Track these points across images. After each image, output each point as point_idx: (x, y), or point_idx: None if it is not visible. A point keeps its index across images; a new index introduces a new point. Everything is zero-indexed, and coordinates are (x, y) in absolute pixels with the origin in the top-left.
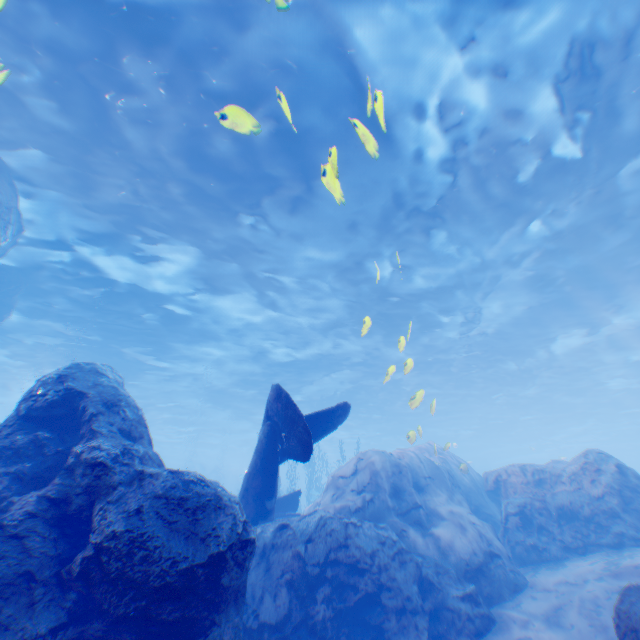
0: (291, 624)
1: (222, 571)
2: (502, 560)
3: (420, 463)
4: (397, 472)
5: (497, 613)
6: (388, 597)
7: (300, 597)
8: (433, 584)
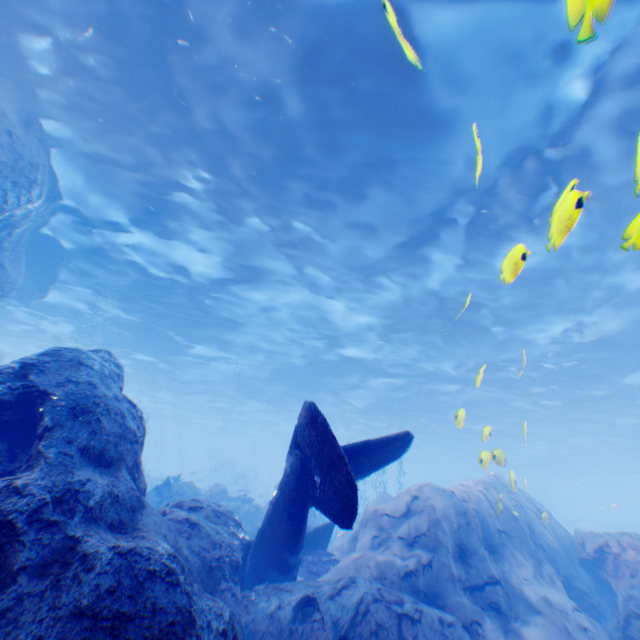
0: None
1: None
2: None
3: (493, 512)
4: (465, 526)
5: None
6: None
7: None
8: None
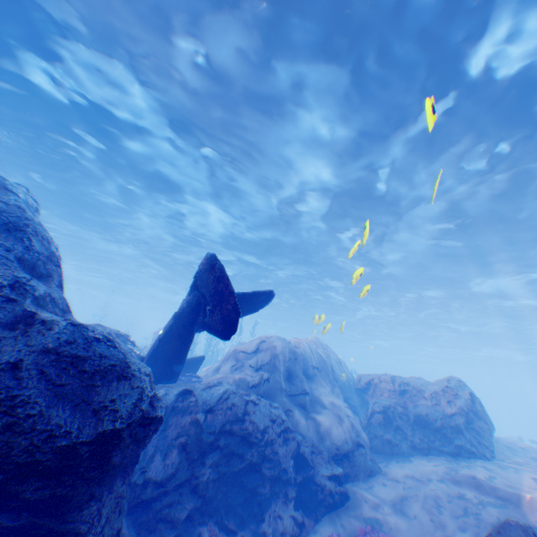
0: (176, 482)
1: (114, 449)
2: (364, 449)
3: (313, 356)
4: (294, 361)
5: (352, 491)
6: (268, 468)
7: (189, 459)
8: (308, 462)
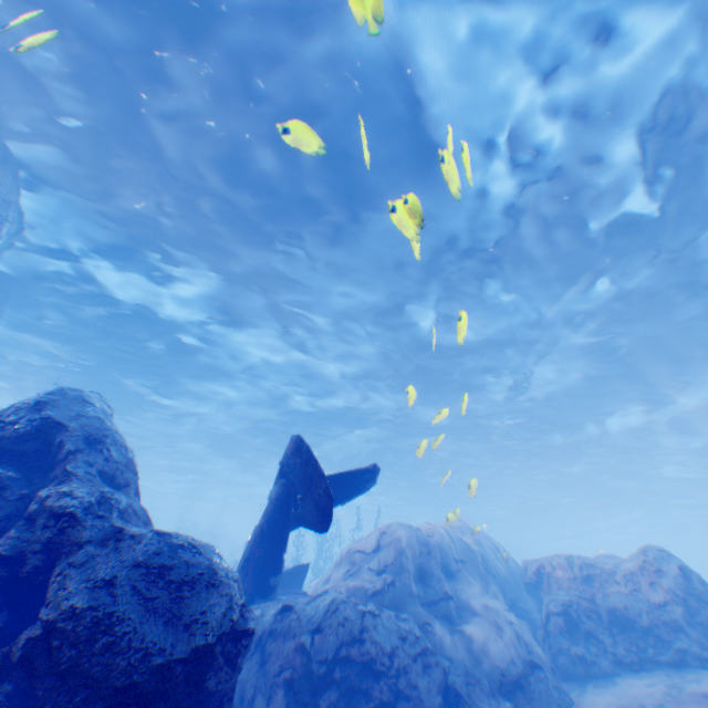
0: None
1: (207, 669)
2: (543, 672)
3: (452, 543)
4: (425, 552)
5: None
6: None
7: (300, 702)
8: (461, 696)
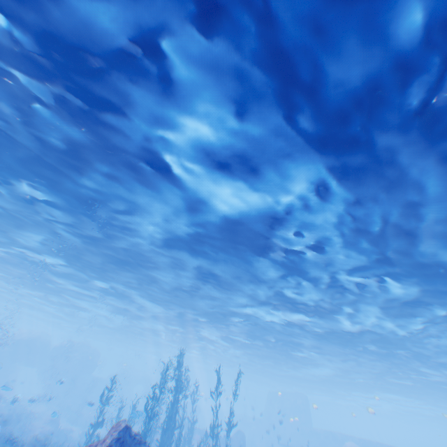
0: None
1: None
2: None
3: None
4: None
5: None
6: None
7: None
8: None
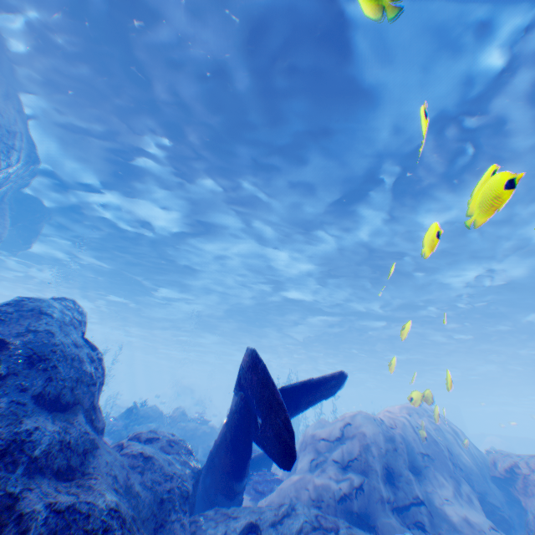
0: None
1: None
2: None
3: (417, 437)
4: (393, 451)
5: None
6: None
7: None
8: None
